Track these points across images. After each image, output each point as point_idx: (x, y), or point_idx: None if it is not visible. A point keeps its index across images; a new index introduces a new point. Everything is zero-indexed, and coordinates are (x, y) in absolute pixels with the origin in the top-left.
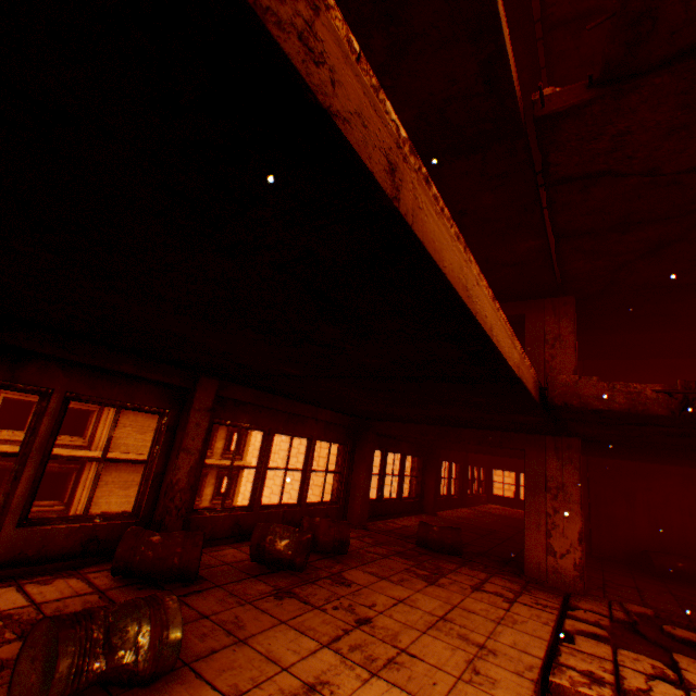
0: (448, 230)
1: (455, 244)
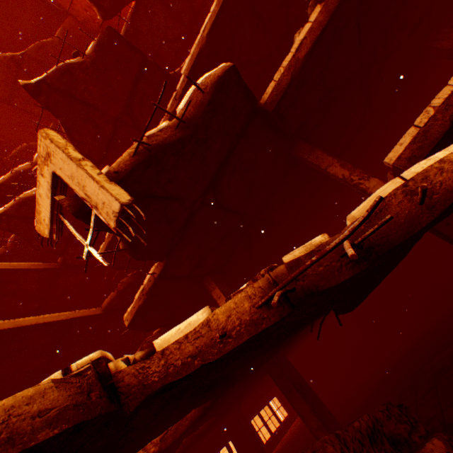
0: (5, 322)
1: (9, 322)
